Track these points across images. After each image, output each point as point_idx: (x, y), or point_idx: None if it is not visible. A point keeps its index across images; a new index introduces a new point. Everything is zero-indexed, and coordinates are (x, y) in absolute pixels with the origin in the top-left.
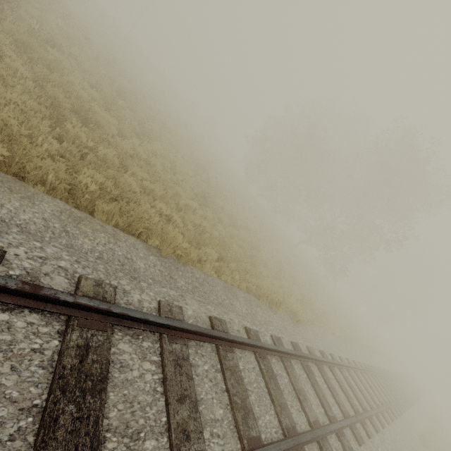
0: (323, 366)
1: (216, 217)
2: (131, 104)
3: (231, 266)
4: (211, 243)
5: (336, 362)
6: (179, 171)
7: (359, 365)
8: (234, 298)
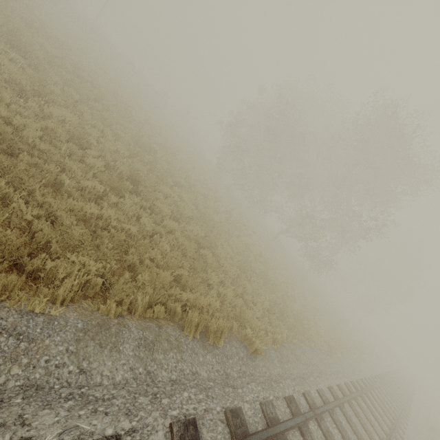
0: (288, 432)
1: (148, 206)
2: (32, 61)
3: (140, 278)
4: (101, 245)
5: (310, 415)
6: (96, 146)
7: (345, 388)
8: (102, 351)
